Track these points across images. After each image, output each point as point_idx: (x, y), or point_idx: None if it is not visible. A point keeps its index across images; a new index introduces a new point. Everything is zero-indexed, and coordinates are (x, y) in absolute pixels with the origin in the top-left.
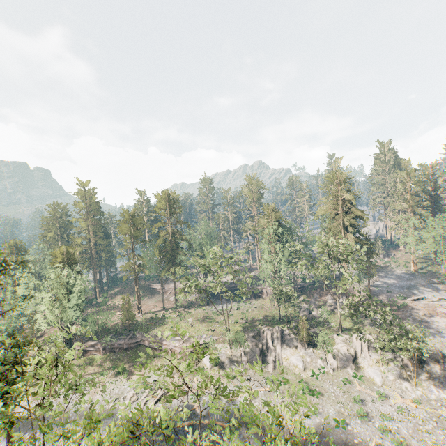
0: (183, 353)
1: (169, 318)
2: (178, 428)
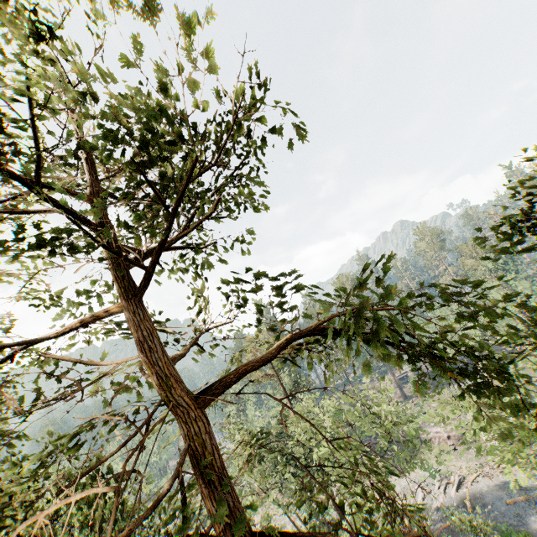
0: (453, 437)
1: (406, 410)
2: (508, 505)
